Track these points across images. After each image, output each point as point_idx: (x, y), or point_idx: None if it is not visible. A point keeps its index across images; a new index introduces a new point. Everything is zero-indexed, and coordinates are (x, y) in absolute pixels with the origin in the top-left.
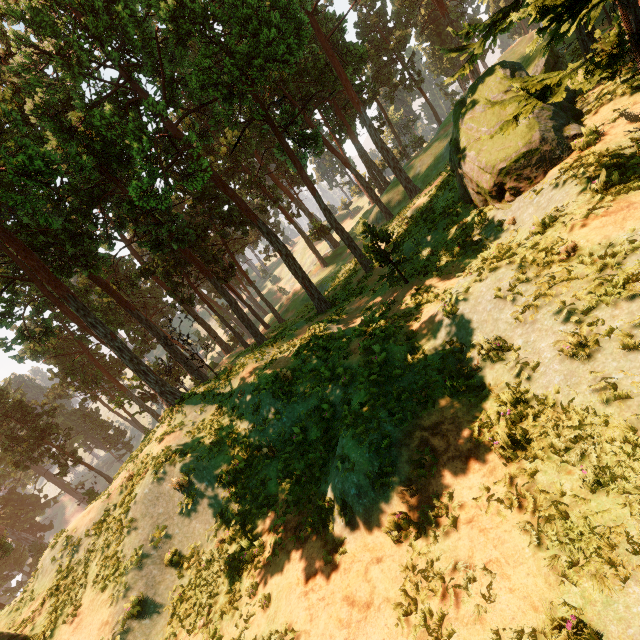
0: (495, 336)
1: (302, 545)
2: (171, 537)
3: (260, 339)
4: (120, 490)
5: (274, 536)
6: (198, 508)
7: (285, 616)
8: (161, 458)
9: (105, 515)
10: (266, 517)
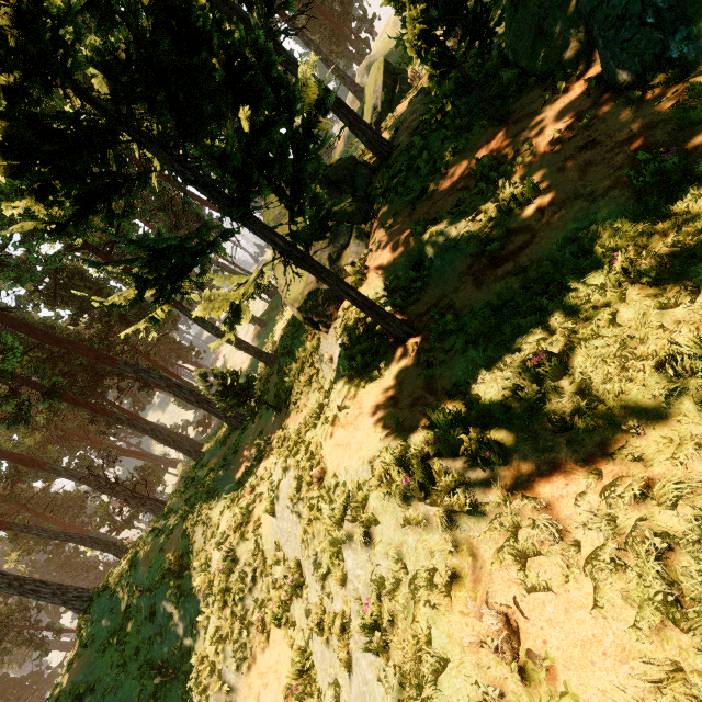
0: (297, 557)
1: None
2: None
3: (196, 456)
4: None
5: None
6: None
7: None
8: None
9: None
10: None
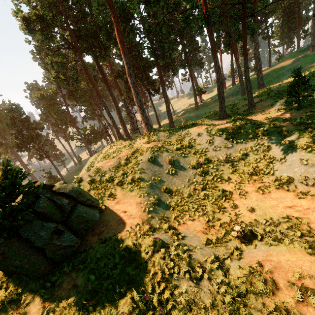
0: None
1: (267, 193)
2: (162, 181)
3: (172, 125)
4: (126, 157)
5: (237, 190)
6: (177, 174)
7: (277, 213)
8: (154, 148)
9: (119, 165)
10: (224, 184)
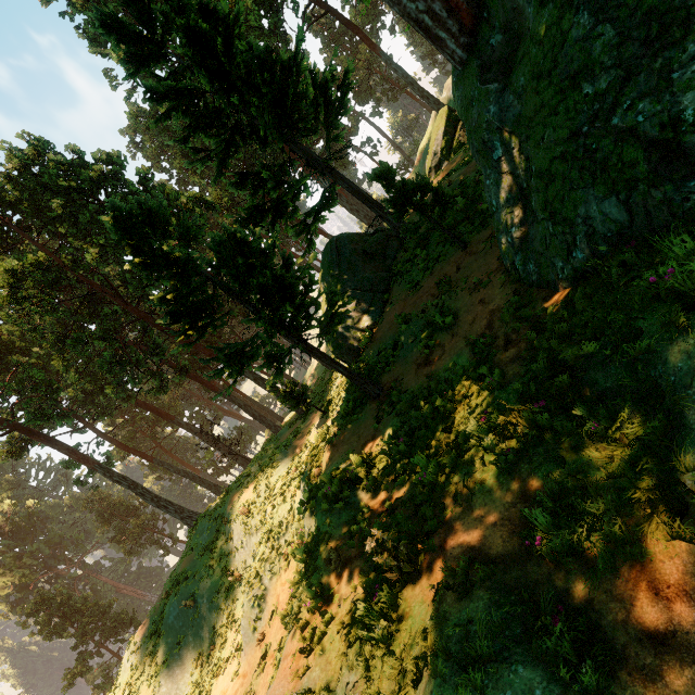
0: None
1: (234, 661)
2: (188, 644)
3: (275, 430)
4: (161, 604)
5: (230, 649)
6: (202, 621)
7: None
8: (179, 581)
9: (153, 626)
10: (233, 631)
